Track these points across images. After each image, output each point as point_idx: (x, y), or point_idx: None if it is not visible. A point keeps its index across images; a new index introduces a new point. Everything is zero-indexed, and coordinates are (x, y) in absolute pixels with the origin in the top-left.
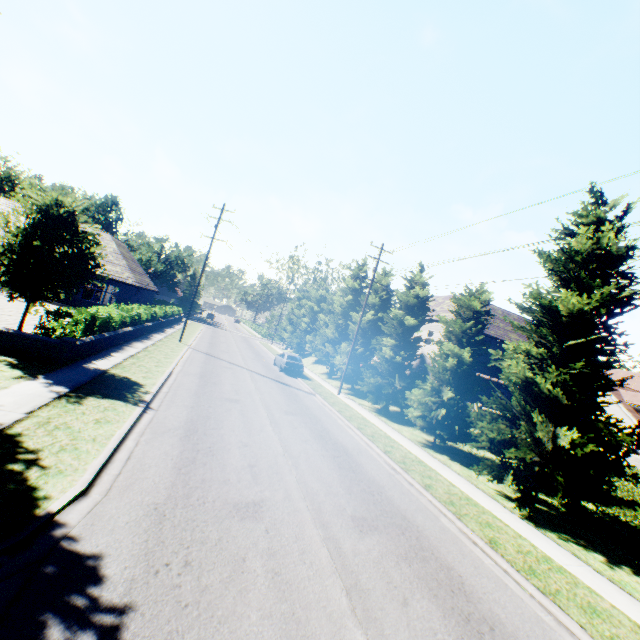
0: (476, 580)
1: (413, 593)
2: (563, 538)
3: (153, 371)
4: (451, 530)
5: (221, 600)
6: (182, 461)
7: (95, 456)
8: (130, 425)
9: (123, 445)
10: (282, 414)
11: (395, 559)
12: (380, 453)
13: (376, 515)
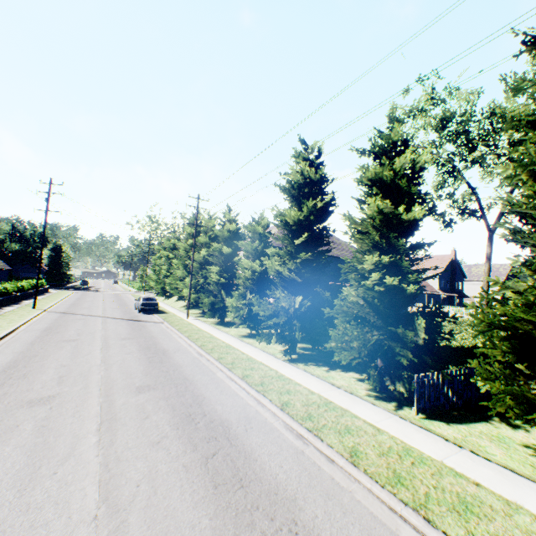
0: (216, 397)
1: (157, 412)
2: (308, 364)
3: None
4: (220, 377)
5: None
6: None
7: None
8: None
9: None
10: (118, 341)
11: (157, 400)
12: (196, 348)
13: (161, 382)
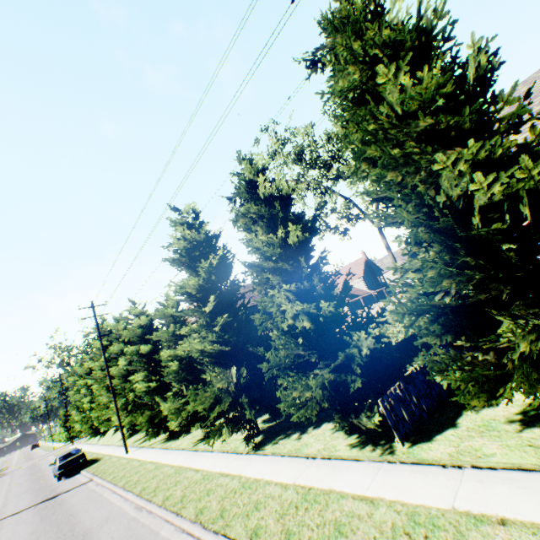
0: None
1: None
2: (276, 441)
3: None
4: (165, 537)
5: None
6: None
7: None
8: None
9: None
10: None
11: None
12: (133, 499)
13: None
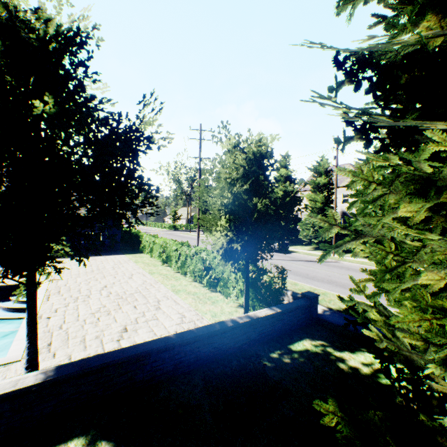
0: None
1: None
2: None
3: (316, 291)
4: None
5: None
6: None
7: None
8: None
9: None
10: None
11: None
12: None
13: None
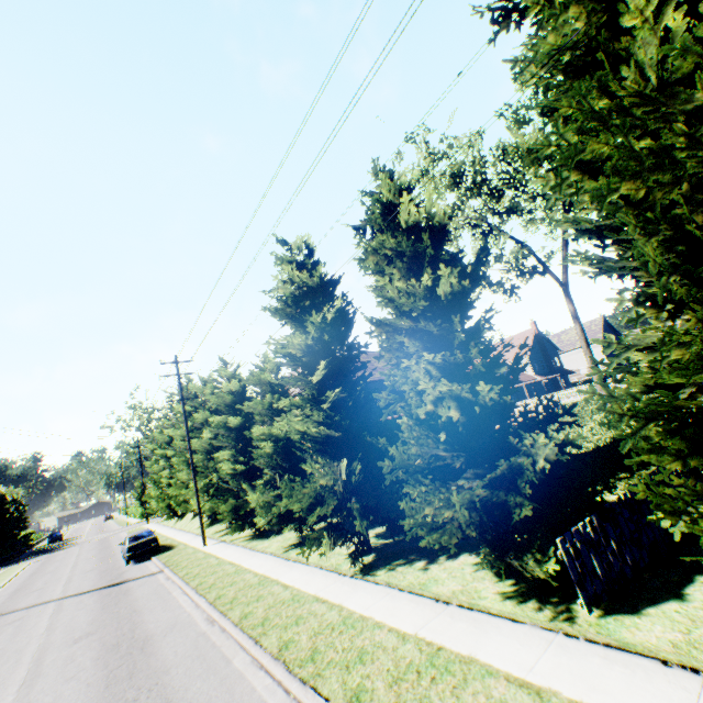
0: None
1: None
2: (393, 567)
3: None
4: (238, 669)
5: None
6: None
7: None
8: None
9: None
10: (64, 649)
11: None
12: (205, 608)
13: None
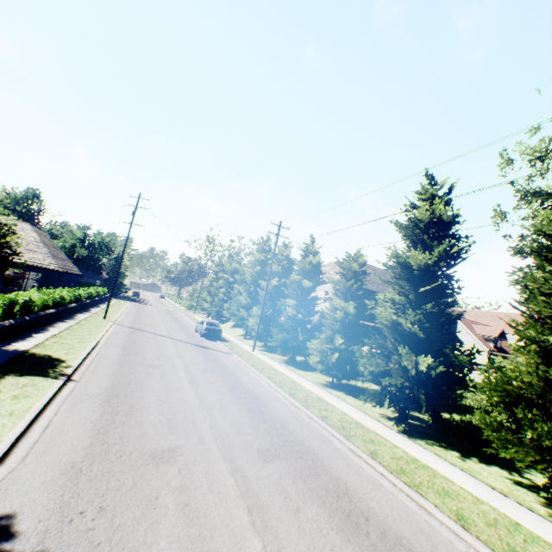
0: (358, 484)
1: (305, 502)
2: (429, 443)
3: (76, 347)
4: (341, 449)
5: (133, 534)
6: (101, 423)
7: (11, 428)
8: (50, 397)
9: (42, 416)
10: (200, 373)
11: (292, 478)
12: (286, 396)
13: (279, 446)
